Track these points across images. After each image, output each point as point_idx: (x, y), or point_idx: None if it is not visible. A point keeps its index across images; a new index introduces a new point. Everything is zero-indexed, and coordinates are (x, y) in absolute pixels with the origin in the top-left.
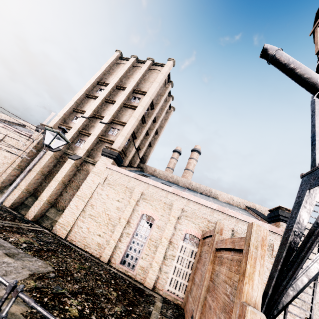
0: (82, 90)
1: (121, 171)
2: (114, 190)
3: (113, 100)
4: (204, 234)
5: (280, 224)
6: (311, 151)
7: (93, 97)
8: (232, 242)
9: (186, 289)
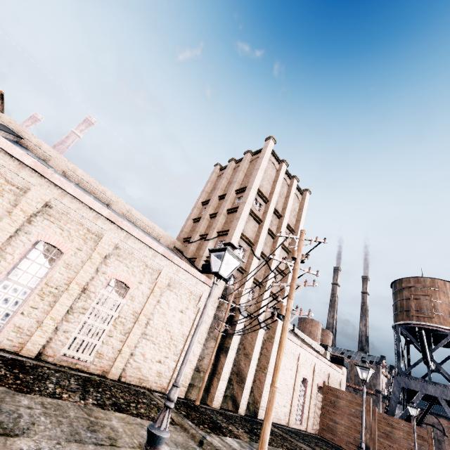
0: (249, 202)
1: (294, 340)
2: (288, 359)
3: (274, 233)
4: (330, 387)
5: (342, 368)
6: (398, 362)
7: (255, 217)
8: (408, 424)
9: (319, 423)
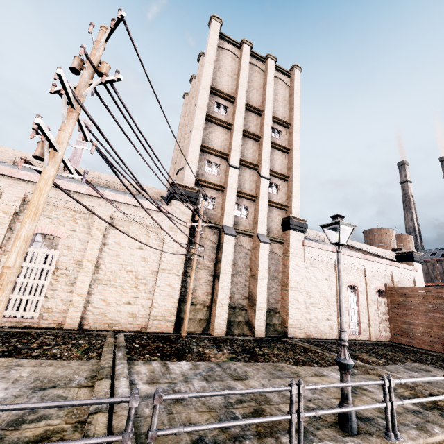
0: (201, 107)
1: (320, 246)
2: (318, 269)
3: (255, 134)
4: (394, 287)
5: (414, 264)
6: None
7: (220, 123)
8: None
9: (389, 329)
